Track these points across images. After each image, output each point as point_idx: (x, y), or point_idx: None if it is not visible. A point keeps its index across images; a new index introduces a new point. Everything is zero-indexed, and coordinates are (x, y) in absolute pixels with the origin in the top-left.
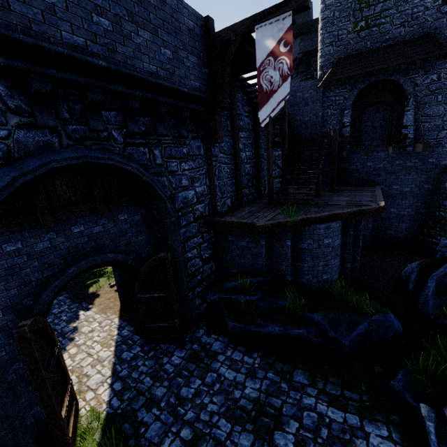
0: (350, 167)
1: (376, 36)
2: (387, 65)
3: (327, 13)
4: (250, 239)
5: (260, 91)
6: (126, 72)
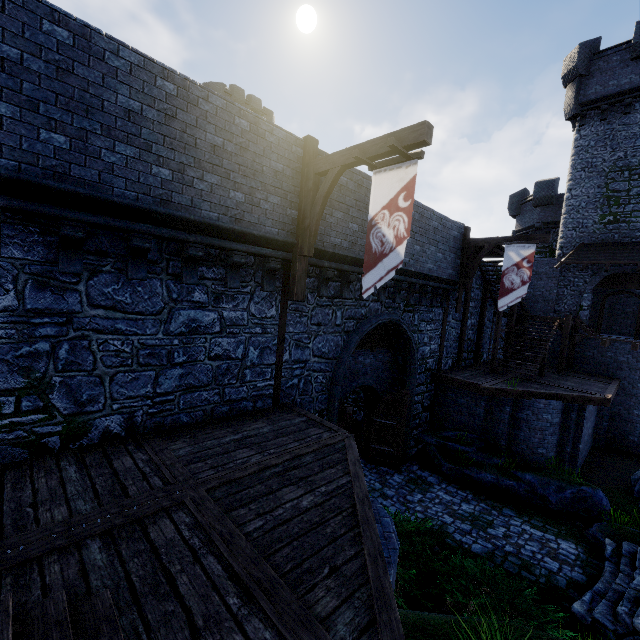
0: (586, 353)
1: (624, 231)
2: (635, 261)
3: (572, 202)
4: (470, 398)
5: (502, 287)
6: (420, 272)
